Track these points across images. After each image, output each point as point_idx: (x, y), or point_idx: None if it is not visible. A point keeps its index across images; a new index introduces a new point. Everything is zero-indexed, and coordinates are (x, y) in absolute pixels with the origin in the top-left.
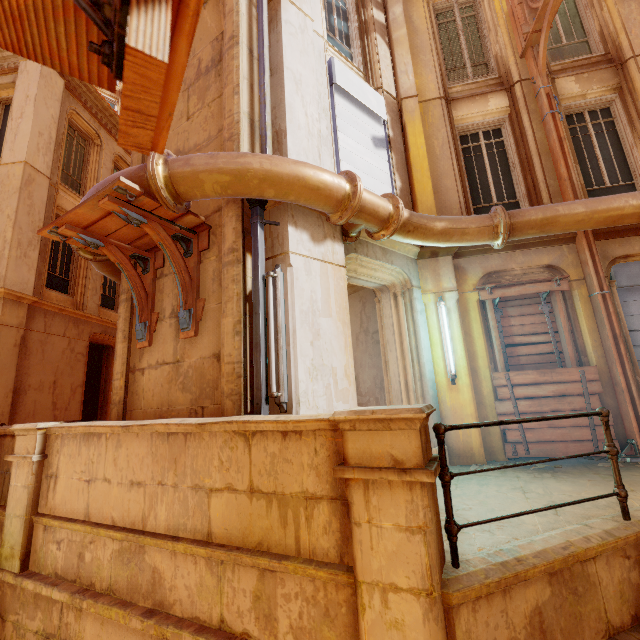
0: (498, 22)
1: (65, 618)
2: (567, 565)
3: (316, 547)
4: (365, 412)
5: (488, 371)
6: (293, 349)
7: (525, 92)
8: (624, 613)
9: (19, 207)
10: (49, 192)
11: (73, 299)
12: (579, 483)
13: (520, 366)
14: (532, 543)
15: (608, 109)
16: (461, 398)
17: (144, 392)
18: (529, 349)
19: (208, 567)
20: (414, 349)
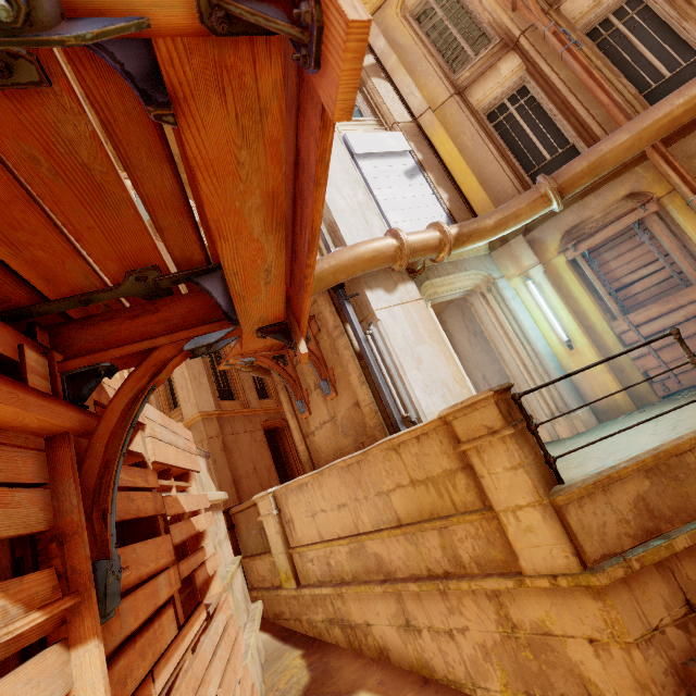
0: None
1: (336, 605)
2: (661, 461)
3: (466, 503)
4: (457, 404)
5: (605, 323)
6: (405, 379)
7: (532, 41)
8: None
9: None
10: None
11: (239, 402)
12: None
13: (639, 304)
14: (630, 454)
15: None
16: (585, 359)
17: (320, 448)
18: (642, 284)
19: (406, 540)
20: (519, 333)
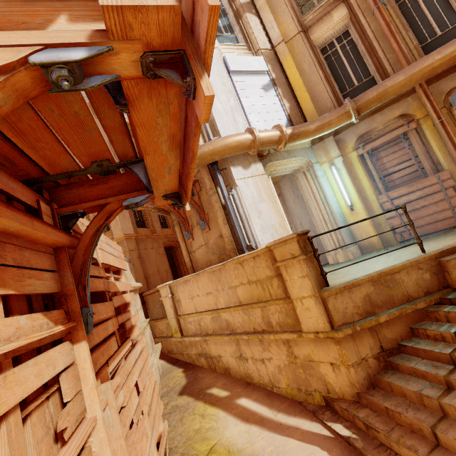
0: None
1: (203, 346)
2: (381, 277)
3: (277, 294)
4: (276, 240)
5: (374, 196)
6: (250, 223)
7: None
8: (419, 291)
9: None
10: None
11: (149, 229)
12: (426, 244)
13: (396, 186)
14: (367, 273)
15: None
16: (359, 217)
17: (198, 260)
18: (400, 174)
19: (243, 313)
20: (323, 199)
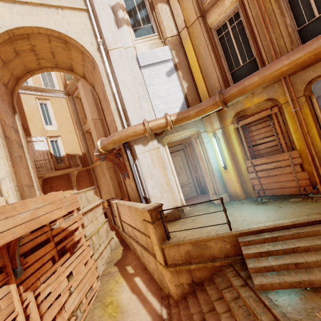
0: None
1: (130, 240)
2: (198, 242)
3: (149, 234)
4: (142, 209)
5: (243, 161)
6: (146, 183)
7: None
8: (221, 254)
9: (97, 133)
10: (101, 123)
11: None
12: (257, 212)
13: (260, 155)
14: (193, 236)
15: None
16: (230, 175)
17: (129, 191)
18: (264, 145)
19: (140, 235)
20: (206, 159)
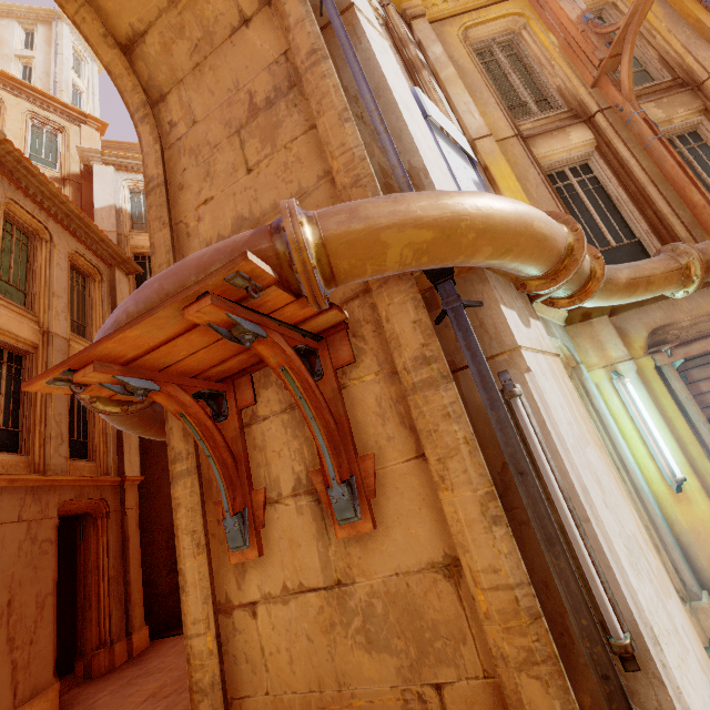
0: (550, 56)
1: None
2: None
3: None
4: None
5: (707, 462)
6: (597, 527)
7: (610, 121)
8: None
9: None
10: None
11: (28, 458)
12: None
13: None
14: None
15: (695, 133)
16: (697, 511)
17: (265, 655)
18: None
19: None
20: (613, 452)
